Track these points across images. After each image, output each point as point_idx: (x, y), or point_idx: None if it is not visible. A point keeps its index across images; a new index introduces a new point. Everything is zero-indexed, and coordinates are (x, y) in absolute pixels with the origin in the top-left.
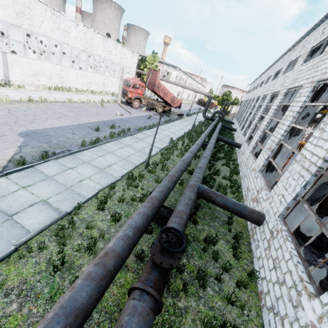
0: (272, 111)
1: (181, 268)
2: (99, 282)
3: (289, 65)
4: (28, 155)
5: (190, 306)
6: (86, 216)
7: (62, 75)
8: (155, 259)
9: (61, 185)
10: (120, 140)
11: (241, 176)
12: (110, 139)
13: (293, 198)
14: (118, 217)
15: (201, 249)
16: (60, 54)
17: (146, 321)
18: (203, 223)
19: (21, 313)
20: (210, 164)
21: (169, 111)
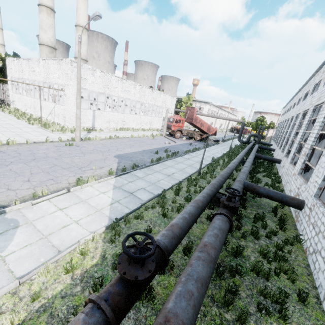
0: (304, 125)
1: (239, 226)
2: (197, 208)
3: (315, 87)
4: (124, 167)
5: (249, 245)
6: (169, 197)
7: (124, 120)
8: (224, 202)
9: (148, 182)
10: (174, 159)
11: (284, 184)
12: (167, 158)
13: (322, 180)
14: (189, 198)
15: (252, 222)
16: (124, 106)
17: (226, 223)
18: (251, 209)
19: (155, 229)
20: (251, 175)
21: (206, 138)
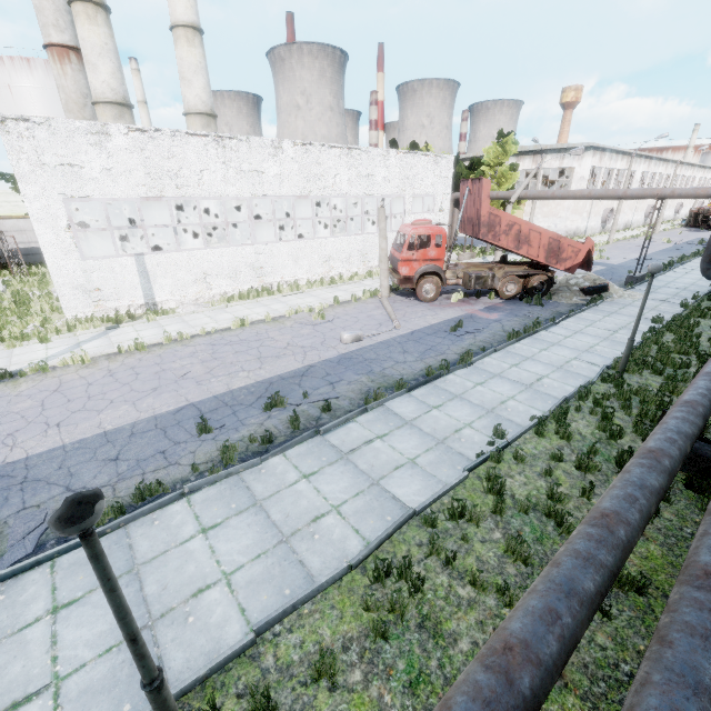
0: None
1: None
2: None
3: None
4: None
5: None
6: None
7: (261, 263)
8: None
9: None
10: (250, 473)
11: None
12: (202, 478)
13: None
14: None
15: None
16: (249, 221)
17: None
18: None
19: None
20: None
21: (546, 286)
